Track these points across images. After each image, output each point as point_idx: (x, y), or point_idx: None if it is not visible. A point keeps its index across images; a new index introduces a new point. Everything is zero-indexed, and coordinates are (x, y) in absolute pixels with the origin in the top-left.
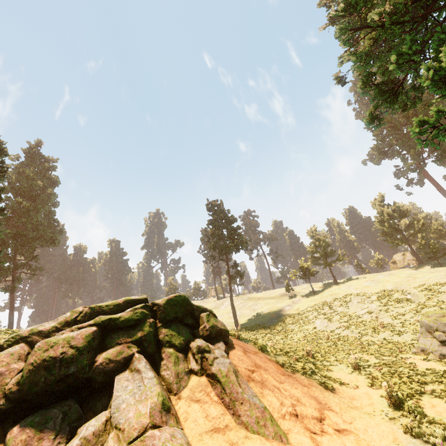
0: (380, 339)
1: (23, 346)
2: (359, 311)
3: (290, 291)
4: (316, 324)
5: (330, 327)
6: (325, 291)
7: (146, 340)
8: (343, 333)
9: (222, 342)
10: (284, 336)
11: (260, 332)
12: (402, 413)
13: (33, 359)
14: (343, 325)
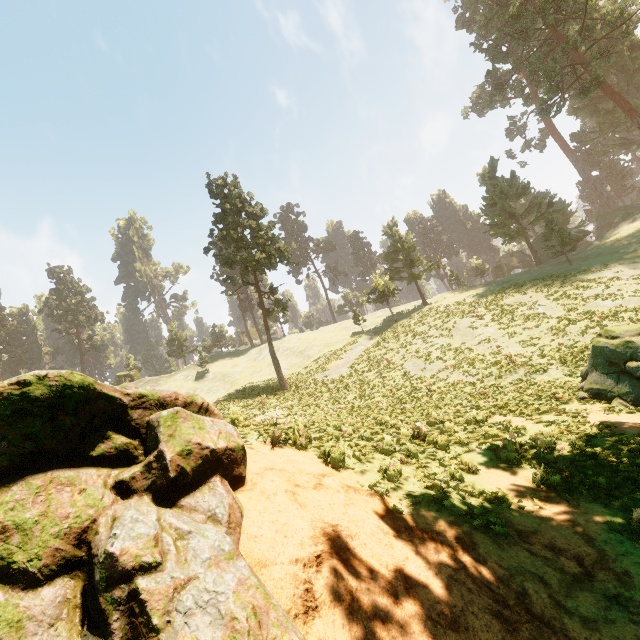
0: (512, 380)
1: None
2: (469, 340)
3: (360, 323)
4: (407, 368)
5: (429, 371)
6: (413, 317)
7: None
8: (451, 377)
9: (221, 490)
10: (360, 394)
11: (320, 391)
12: None
13: None
14: (450, 365)
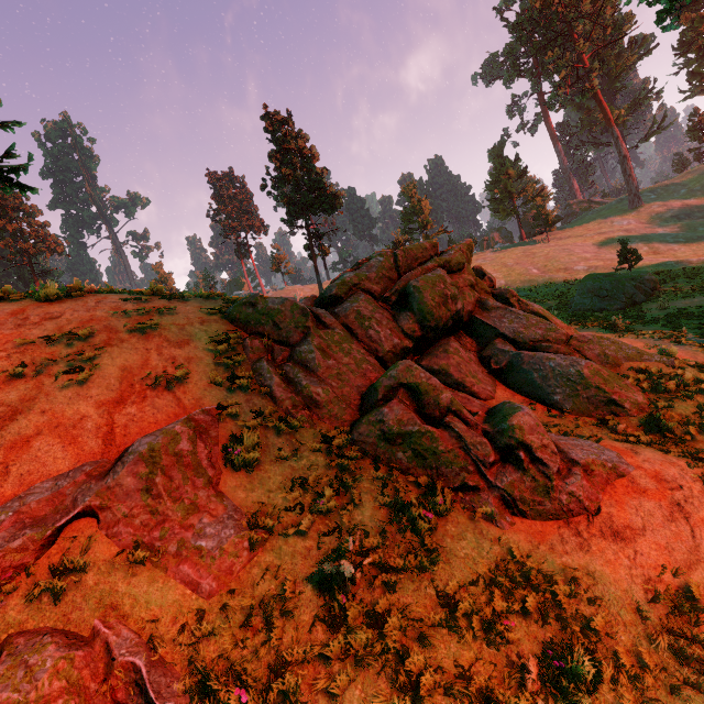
0: None
1: (364, 294)
2: None
3: None
4: None
5: None
6: None
7: (477, 285)
8: None
9: None
10: None
11: None
12: (630, 333)
13: (430, 296)
14: None
